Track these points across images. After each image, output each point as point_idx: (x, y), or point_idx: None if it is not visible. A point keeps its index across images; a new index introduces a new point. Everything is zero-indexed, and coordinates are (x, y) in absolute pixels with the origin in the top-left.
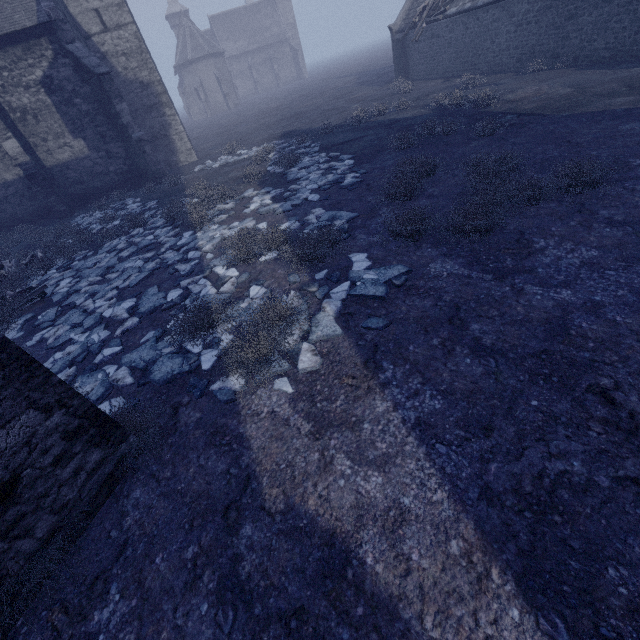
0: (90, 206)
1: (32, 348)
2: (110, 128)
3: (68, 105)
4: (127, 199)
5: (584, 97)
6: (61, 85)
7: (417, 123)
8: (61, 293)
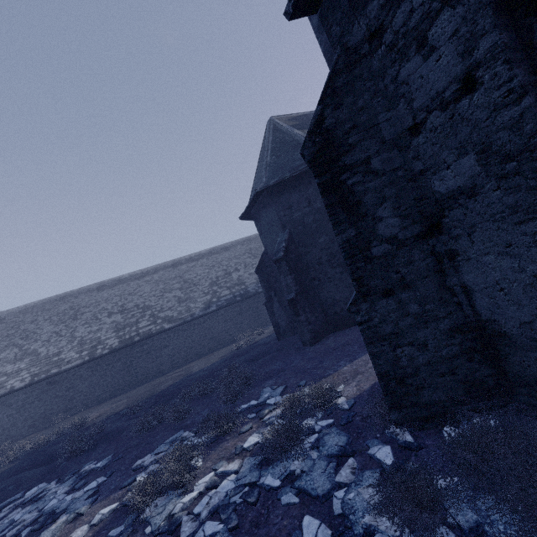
0: None
1: None
2: None
3: None
4: None
5: (145, 393)
6: None
7: (27, 463)
8: None
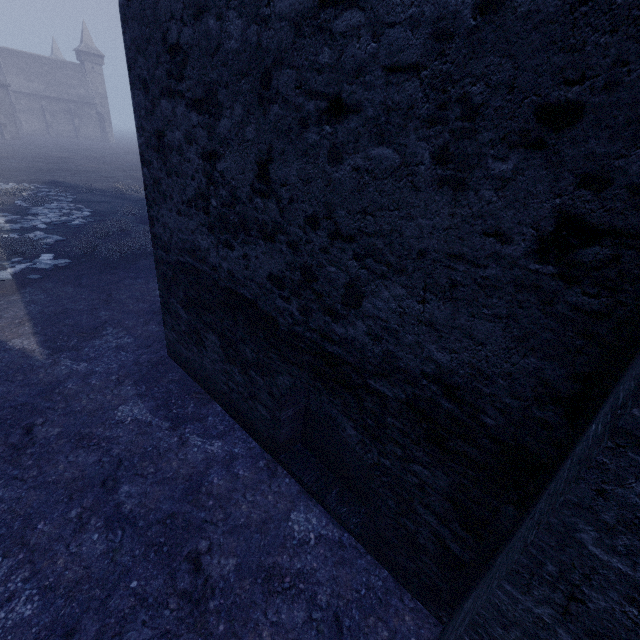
0: None
1: None
2: None
3: None
4: None
5: None
6: None
7: None
8: None
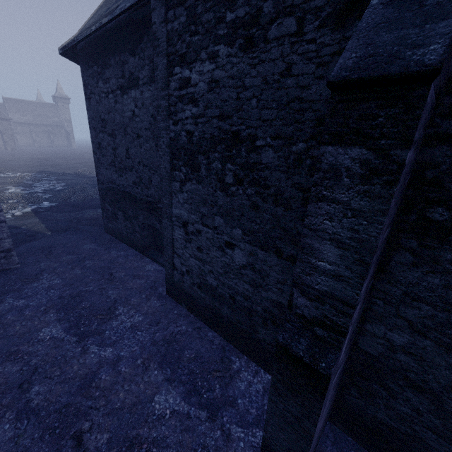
0: None
1: None
2: None
3: None
4: None
5: None
6: None
7: None
8: None
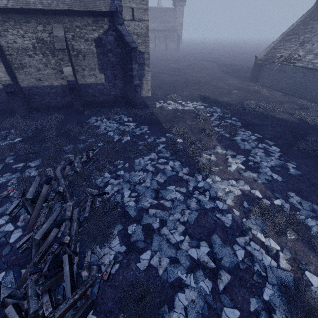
0: (93, 109)
1: (144, 272)
2: (120, 72)
3: (104, 55)
4: (122, 115)
5: None
6: (105, 44)
7: (296, 128)
8: (132, 207)
